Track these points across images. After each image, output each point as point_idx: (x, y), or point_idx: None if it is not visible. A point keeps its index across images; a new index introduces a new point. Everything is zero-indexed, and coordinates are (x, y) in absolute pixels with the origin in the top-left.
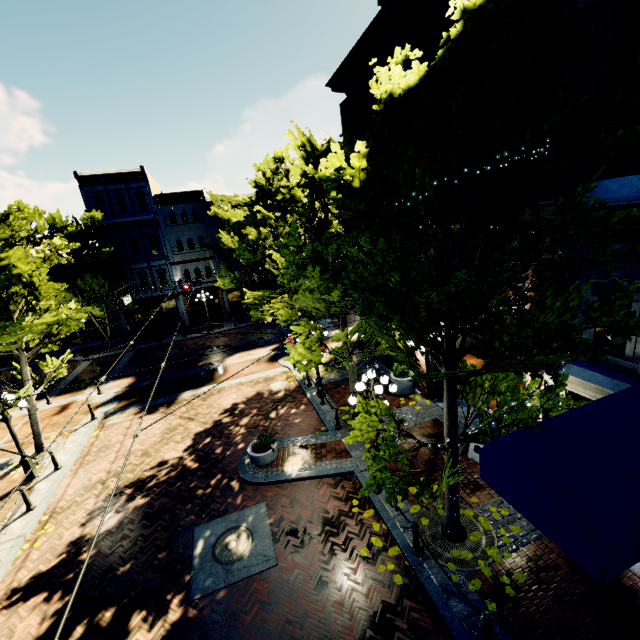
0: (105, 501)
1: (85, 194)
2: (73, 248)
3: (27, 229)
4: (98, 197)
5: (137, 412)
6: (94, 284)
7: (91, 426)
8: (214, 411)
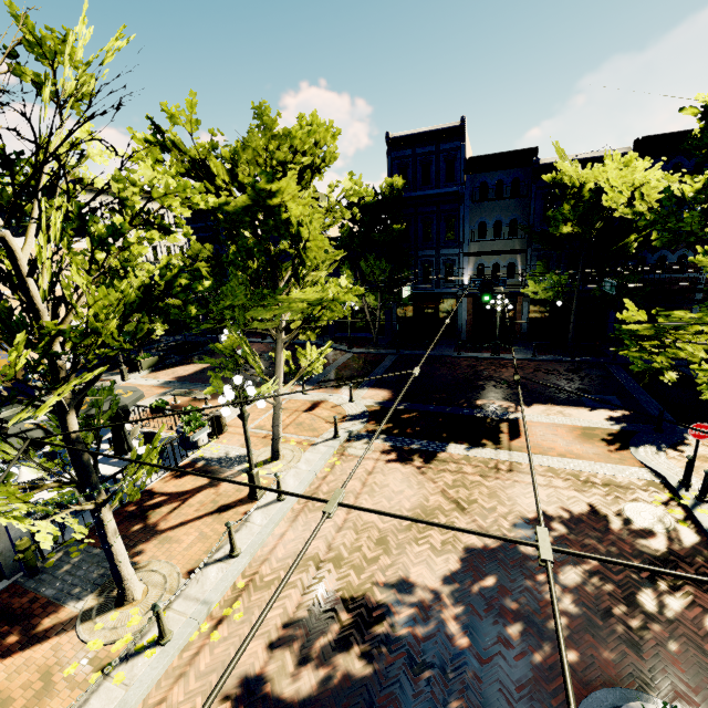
0: (310, 612)
1: (390, 161)
2: (365, 221)
3: (313, 154)
4: (403, 164)
5: (385, 450)
6: (375, 267)
7: (330, 447)
8: (501, 511)
